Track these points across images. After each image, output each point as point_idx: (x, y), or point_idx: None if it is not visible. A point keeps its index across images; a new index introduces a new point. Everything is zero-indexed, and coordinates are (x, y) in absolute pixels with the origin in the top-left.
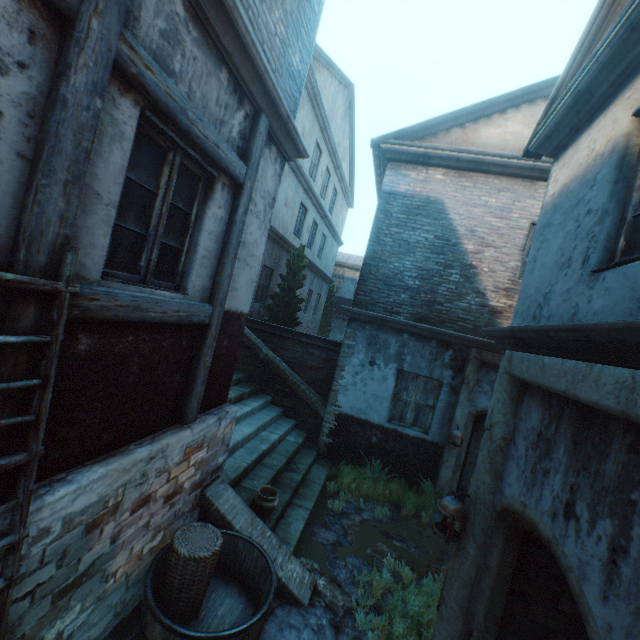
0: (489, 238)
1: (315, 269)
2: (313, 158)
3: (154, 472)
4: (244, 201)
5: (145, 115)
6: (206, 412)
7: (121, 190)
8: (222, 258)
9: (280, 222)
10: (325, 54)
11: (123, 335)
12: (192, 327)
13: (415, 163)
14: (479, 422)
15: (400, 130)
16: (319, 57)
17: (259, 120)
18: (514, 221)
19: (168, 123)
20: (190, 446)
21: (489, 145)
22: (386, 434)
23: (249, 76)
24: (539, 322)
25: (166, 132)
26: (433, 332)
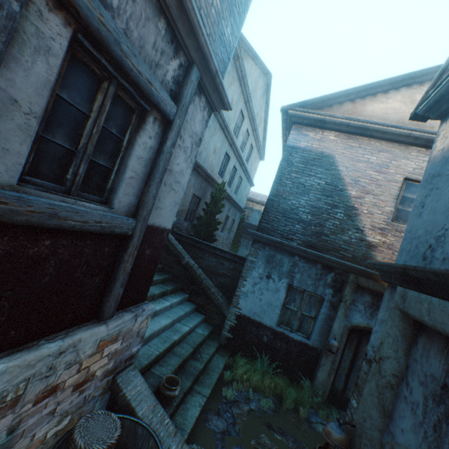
0: (369, 187)
1: (232, 201)
2: (237, 121)
3: (63, 365)
4: (172, 135)
5: (77, 38)
6: (125, 309)
7: (45, 103)
8: (149, 181)
9: (209, 164)
10: (252, 48)
11: (39, 239)
12: (115, 237)
13: (314, 126)
14: (352, 334)
15: (304, 101)
16: (248, 50)
17: (191, 70)
18: (390, 175)
19: (102, 52)
20: (104, 340)
21: (373, 116)
22: (275, 335)
23: (185, 30)
24: (431, 262)
25: (99, 59)
26: (319, 257)
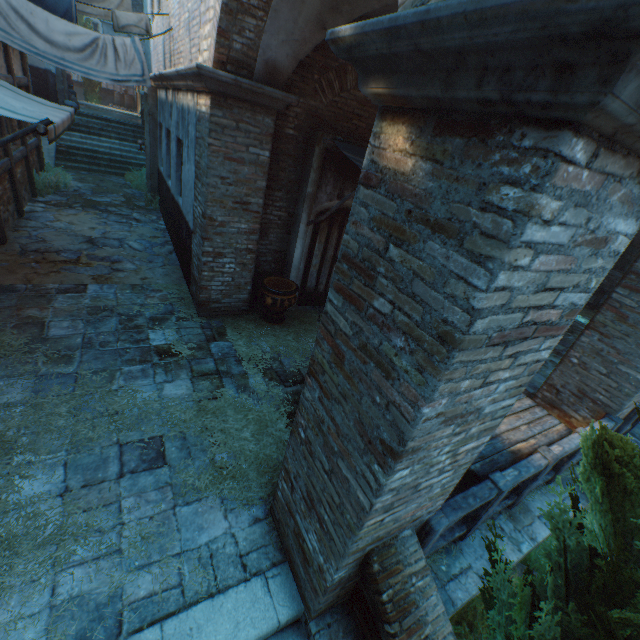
0: None
1: None
2: None
3: None
4: None
5: None
6: None
7: None
8: None
9: None
10: None
11: None
12: None
13: None
14: None
15: None
16: None
17: None
18: None
19: None
20: None
21: None
22: None
23: None
24: None
25: None
26: None
